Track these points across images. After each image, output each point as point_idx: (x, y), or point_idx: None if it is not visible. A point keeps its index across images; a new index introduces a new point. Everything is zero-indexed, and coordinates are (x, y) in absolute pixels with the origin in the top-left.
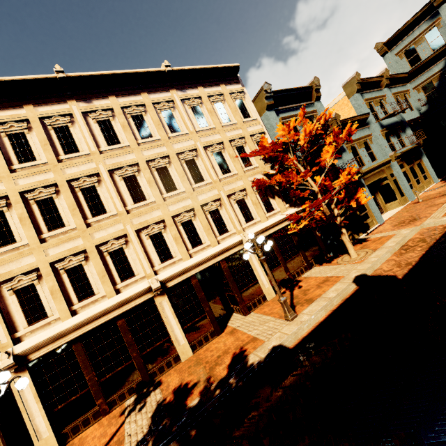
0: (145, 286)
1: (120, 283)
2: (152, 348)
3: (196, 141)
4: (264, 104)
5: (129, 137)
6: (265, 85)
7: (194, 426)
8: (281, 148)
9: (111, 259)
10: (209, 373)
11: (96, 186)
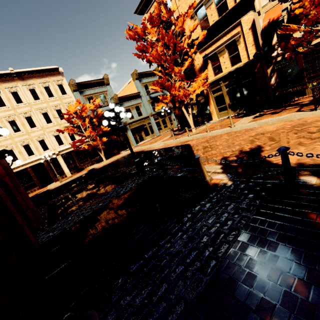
0: None
1: None
2: None
3: (32, 107)
4: (72, 89)
5: None
6: (71, 80)
7: None
8: (75, 114)
9: None
10: None
11: None
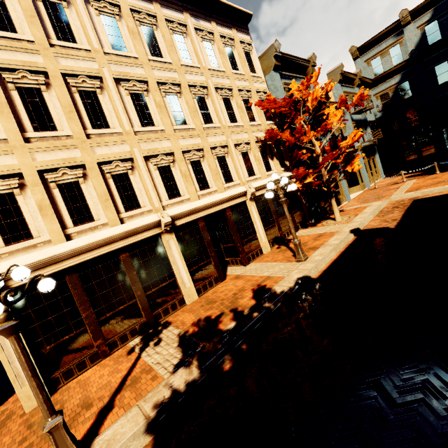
0: (154, 218)
1: (124, 212)
2: (157, 288)
3: (208, 78)
4: (272, 63)
5: (138, 47)
6: (276, 42)
7: (244, 341)
8: (289, 107)
9: (114, 183)
10: (232, 306)
11: (98, 92)
